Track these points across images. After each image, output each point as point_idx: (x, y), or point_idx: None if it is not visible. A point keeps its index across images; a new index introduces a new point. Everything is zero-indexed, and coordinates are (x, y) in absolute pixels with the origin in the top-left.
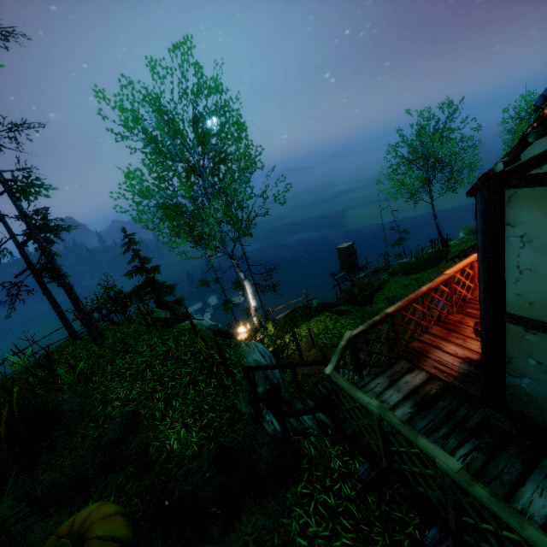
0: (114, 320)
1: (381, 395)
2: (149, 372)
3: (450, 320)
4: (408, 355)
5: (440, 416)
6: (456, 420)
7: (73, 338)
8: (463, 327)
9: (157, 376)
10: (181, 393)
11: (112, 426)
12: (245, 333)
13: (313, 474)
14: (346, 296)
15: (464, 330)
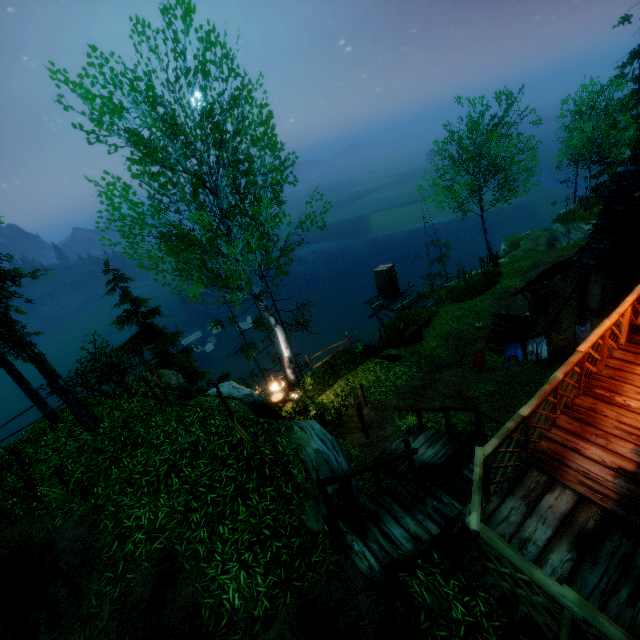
0: (108, 393)
1: (522, 528)
2: (174, 478)
3: (579, 405)
4: (541, 463)
5: (613, 566)
6: (637, 572)
7: (50, 420)
8: (599, 418)
9: (188, 485)
10: (228, 512)
11: (139, 576)
12: (280, 393)
13: (437, 637)
14: (390, 331)
15: (602, 423)
